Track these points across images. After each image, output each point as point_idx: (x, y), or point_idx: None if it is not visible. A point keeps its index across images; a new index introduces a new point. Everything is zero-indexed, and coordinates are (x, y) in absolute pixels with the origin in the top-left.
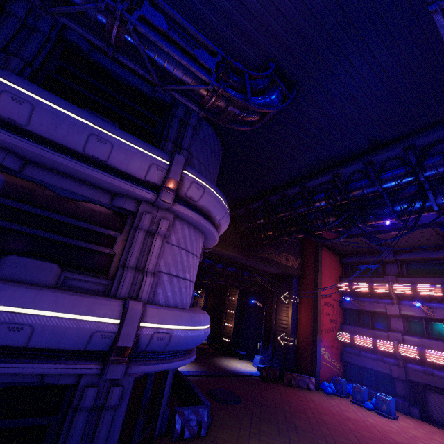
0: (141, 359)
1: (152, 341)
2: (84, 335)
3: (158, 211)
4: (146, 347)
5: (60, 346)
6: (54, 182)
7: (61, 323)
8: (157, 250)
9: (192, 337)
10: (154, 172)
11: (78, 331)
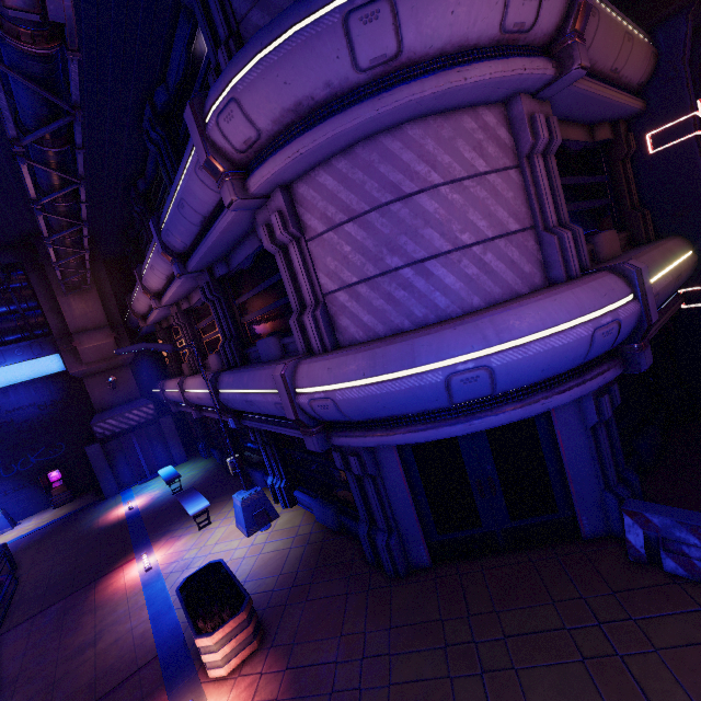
0: (346, 429)
1: (317, 411)
2: (274, 407)
3: (268, 209)
4: (322, 418)
5: (280, 415)
6: (238, 260)
7: (260, 398)
8: (299, 268)
9: (390, 395)
10: (206, 178)
11: (269, 404)
